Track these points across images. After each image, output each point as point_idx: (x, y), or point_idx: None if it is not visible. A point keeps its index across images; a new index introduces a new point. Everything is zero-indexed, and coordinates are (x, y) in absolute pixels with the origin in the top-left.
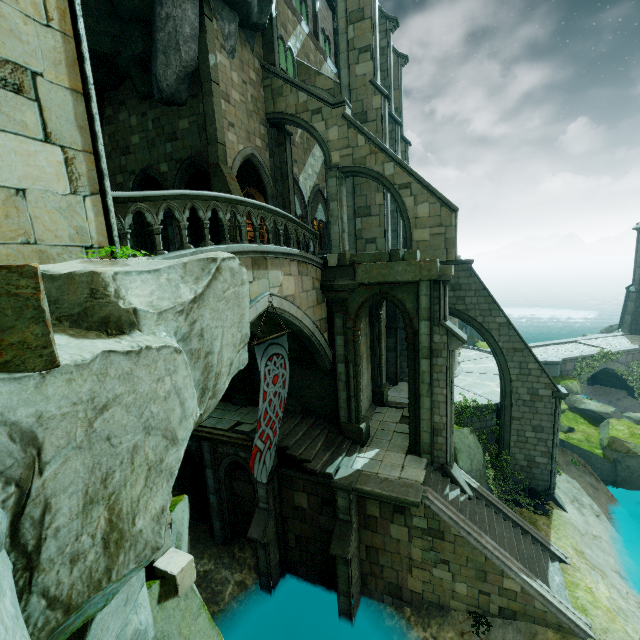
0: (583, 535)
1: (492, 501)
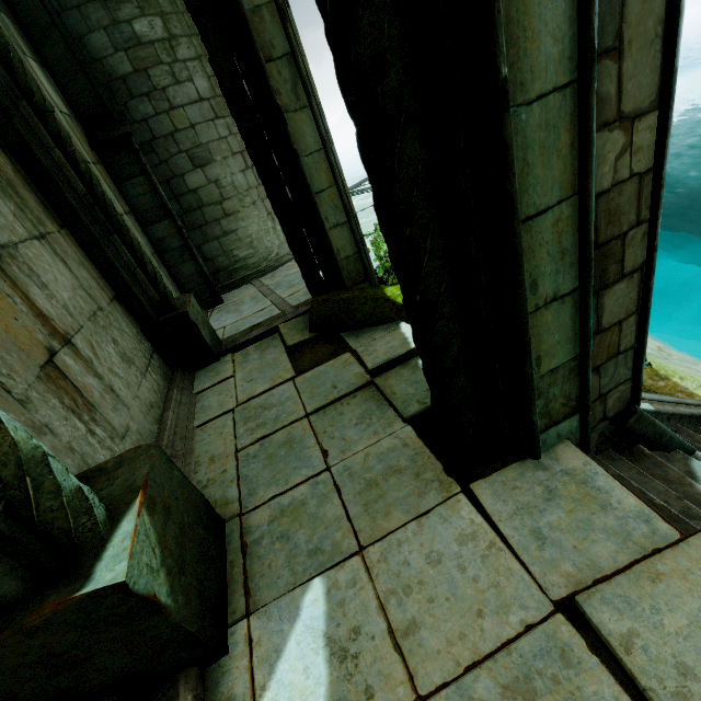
0: (667, 358)
1: (690, 412)
